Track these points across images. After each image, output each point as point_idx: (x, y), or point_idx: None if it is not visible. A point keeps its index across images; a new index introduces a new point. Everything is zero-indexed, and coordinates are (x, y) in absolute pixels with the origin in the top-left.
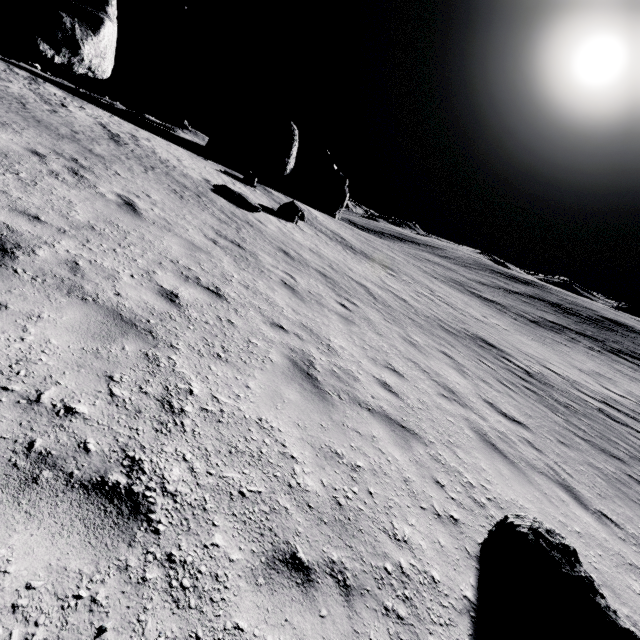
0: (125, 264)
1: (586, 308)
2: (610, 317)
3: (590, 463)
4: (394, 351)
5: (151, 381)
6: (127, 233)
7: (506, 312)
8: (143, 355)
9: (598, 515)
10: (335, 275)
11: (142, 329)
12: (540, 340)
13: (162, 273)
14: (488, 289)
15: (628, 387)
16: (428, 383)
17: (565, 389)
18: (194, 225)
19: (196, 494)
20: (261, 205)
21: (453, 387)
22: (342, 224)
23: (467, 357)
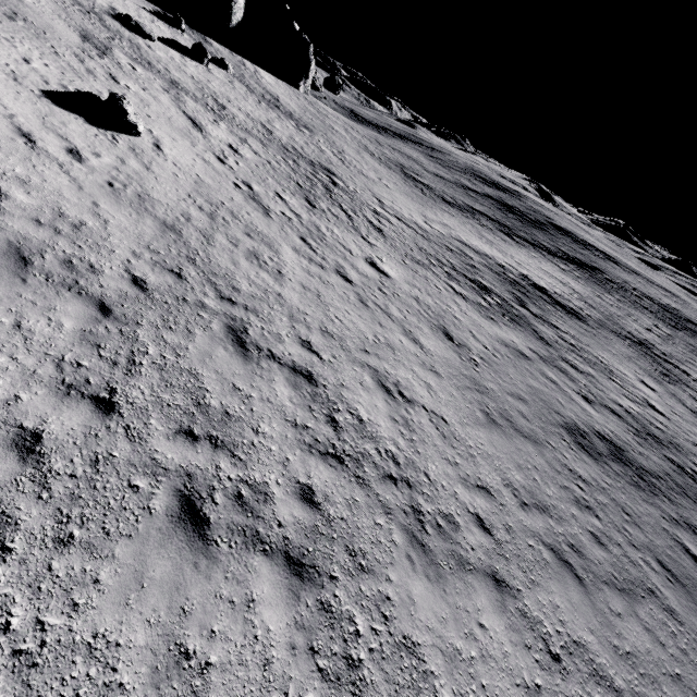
0: (4, 12)
1: (543, 216)
2: (561, 225)
3: (275, 179)
4: (177, 109)
5: (1, 34)
6: (10, 5)
7: (423, 190)
8: (1, 30)
9: (225, 164)
10: (193, 90)
11: (3, 27)
12: (422, 203)
13: (23, 22)
14: (438, 180)
15: (462, 235)
16: (182, 119)
17: (362, 199)
18: (65, 20)
19: (6, 49)
20: (172, 43)
21: (207, 131)
22: (302, 96)
23: (268, 151)
